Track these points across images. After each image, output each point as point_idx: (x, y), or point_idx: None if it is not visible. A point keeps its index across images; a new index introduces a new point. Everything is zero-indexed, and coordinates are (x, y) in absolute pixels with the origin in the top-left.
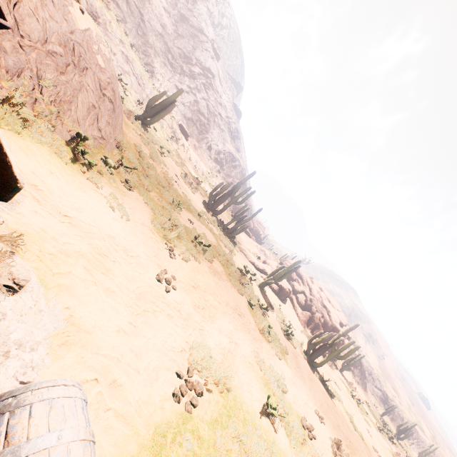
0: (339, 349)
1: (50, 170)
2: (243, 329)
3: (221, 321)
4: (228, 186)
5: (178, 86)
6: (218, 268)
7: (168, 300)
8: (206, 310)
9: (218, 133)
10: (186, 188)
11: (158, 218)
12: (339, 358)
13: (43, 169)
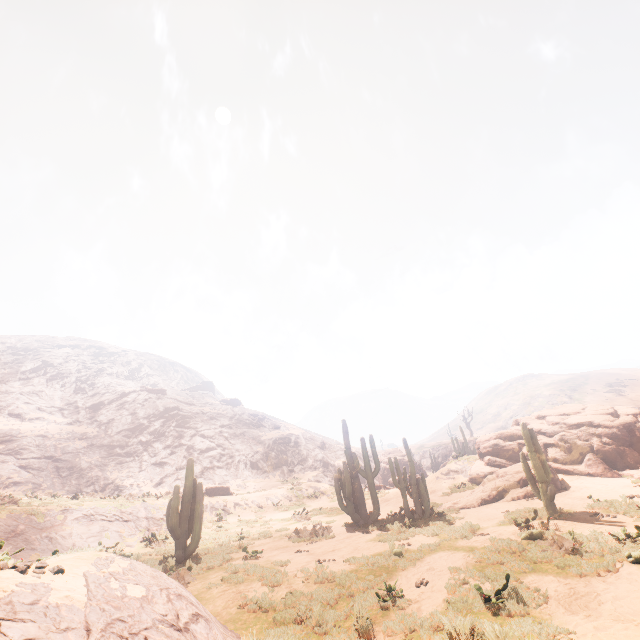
0: None
1: None
2: None
3: None
4: (346, 470)
5: (157, 461)
6: (552, 585)
7: None
8: None
9: (242, 442)
10: (323, 545)
11: None
12: None
13: None
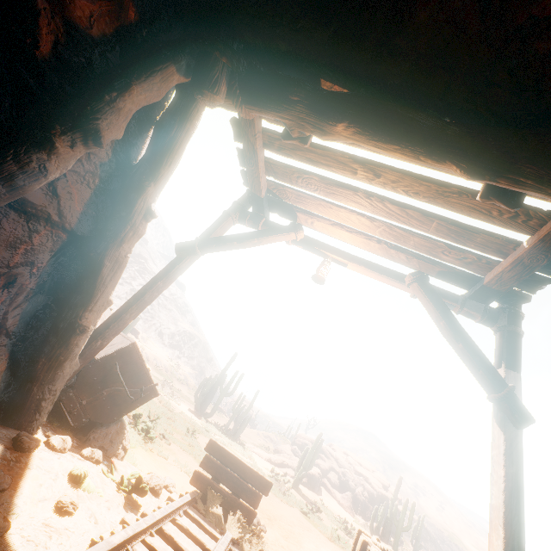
0: (401, 518)
1: (154, 464)
2: (320, 544)
3: (305, 543)
4: (214, 379)
5: None
6: None
7: (271, 541)
8: (290, 537)
9: (165, 314)
10: (172, 402)
11: (199, 460)
12: (406, 529)
13: (153, 466)
